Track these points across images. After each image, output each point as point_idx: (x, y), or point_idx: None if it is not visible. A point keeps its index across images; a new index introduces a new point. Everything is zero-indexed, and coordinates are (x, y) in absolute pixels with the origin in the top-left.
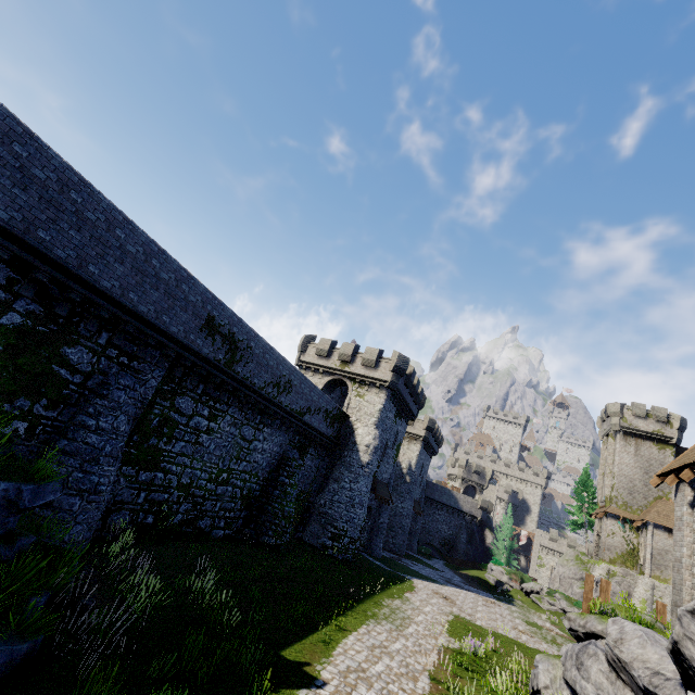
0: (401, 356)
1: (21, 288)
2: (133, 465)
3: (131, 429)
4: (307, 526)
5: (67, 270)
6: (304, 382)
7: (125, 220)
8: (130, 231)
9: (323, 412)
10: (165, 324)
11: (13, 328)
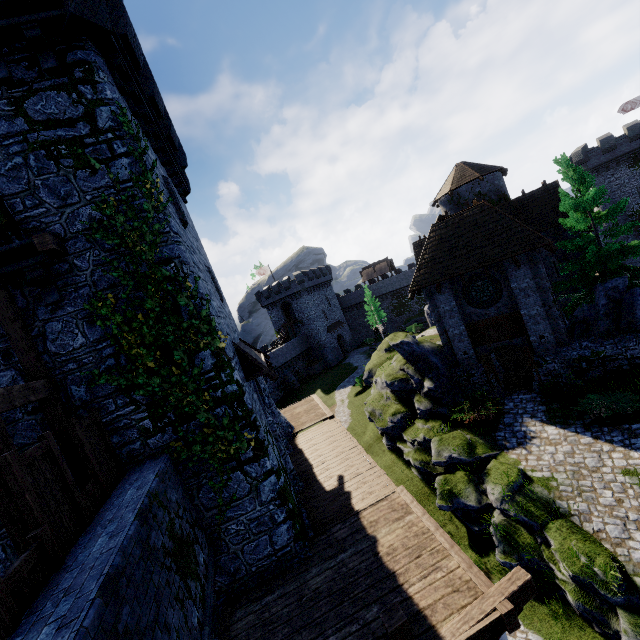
0: (573, 155)
1: None
2: None
3: None
4: None
5: None
6: None
7: None
8: None
9: None
10: None
11: None
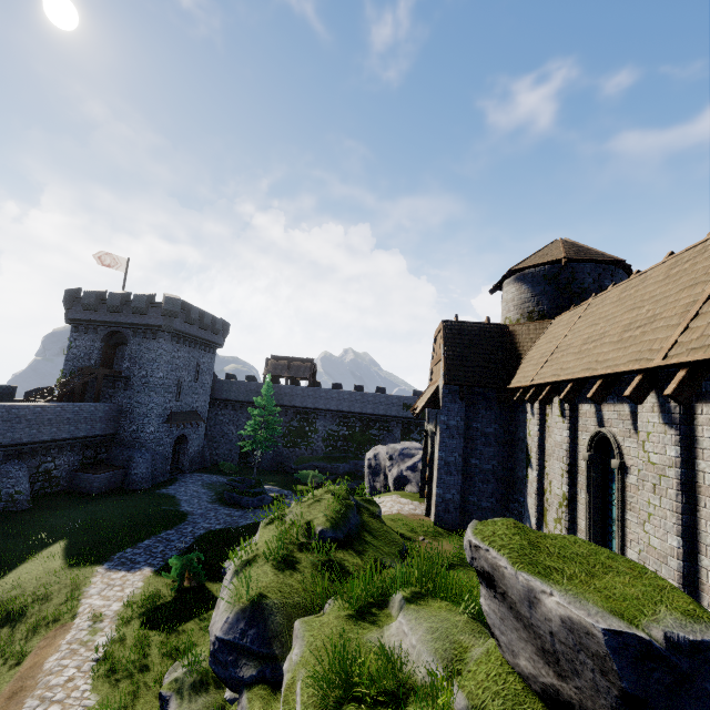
0: None
1: (355, 421)
2: None
3: None
4: None
5: (360, 413)
6: None
7: (365, 393)
8: (367, 395)
9: None
10: (390, 413)
11: (359, 430)
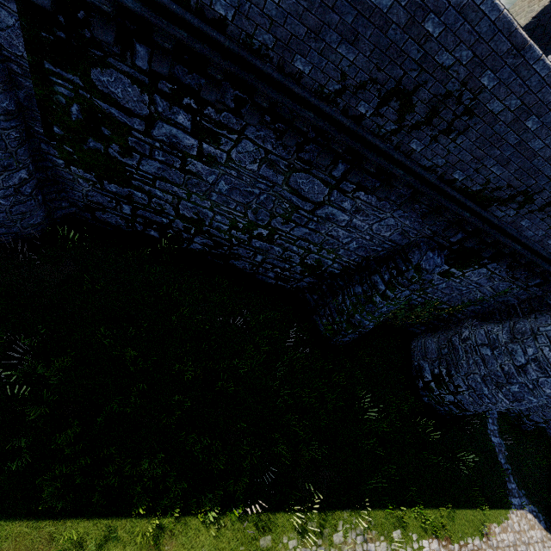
0: None
1: None
2: (84, 168)
3: (39, 113)
4: (432, 332)
5: None
6: (547, 112)
7: None
8: None
9: None
10: None
11: None
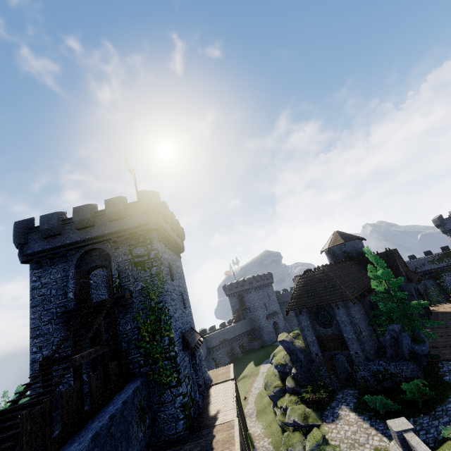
0: (433, 221)
1: None
2: None
3: None
4: None
5: None
6: None
7: None
8: None
9: (427, 263)
10: None
11: None
